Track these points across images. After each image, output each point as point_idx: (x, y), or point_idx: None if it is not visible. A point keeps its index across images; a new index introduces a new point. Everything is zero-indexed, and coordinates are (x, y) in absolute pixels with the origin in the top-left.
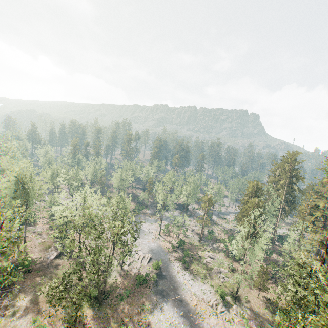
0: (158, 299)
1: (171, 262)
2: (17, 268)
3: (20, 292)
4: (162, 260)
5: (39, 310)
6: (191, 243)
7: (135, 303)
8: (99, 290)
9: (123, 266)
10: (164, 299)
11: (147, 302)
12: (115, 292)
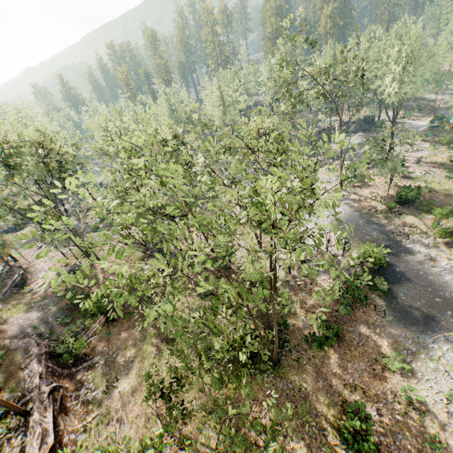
0: (415, 335)
1: (400, 239)
2: (94, 314)
3: (107, 366)
4: (374, 239)
5: (147, 416)
6: (430, 188)
7: (356, 352)
8: (264, 345)
9: (291, 267)
10: (433, 335)
11: (389, 347)
12: (297, 328)
